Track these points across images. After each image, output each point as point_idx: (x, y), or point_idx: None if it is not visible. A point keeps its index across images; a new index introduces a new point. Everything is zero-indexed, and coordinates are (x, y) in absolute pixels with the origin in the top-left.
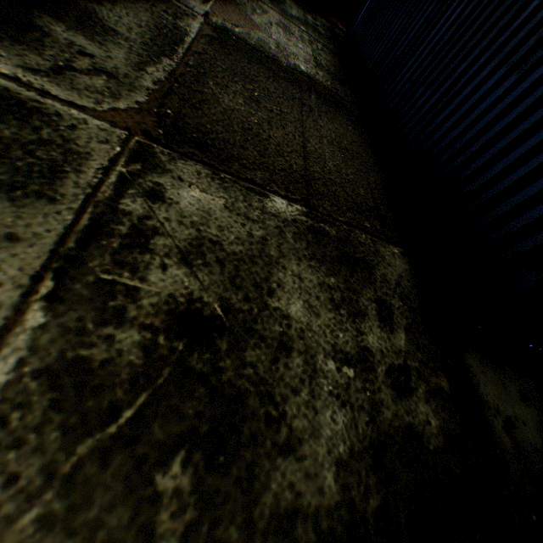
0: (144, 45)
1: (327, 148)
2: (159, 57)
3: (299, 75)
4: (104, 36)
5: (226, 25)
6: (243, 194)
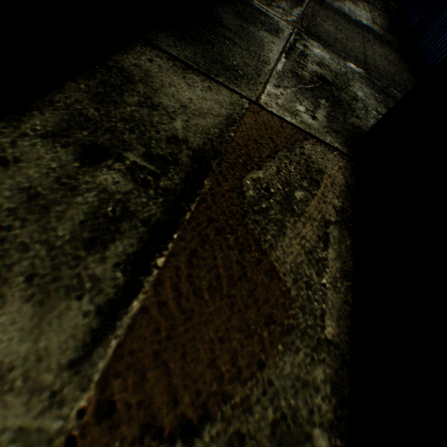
0: (290, 2)
1: (377, 58)
2: (297, 7)
3: (362, 26)
4: None
5: None
6: (336, 58)
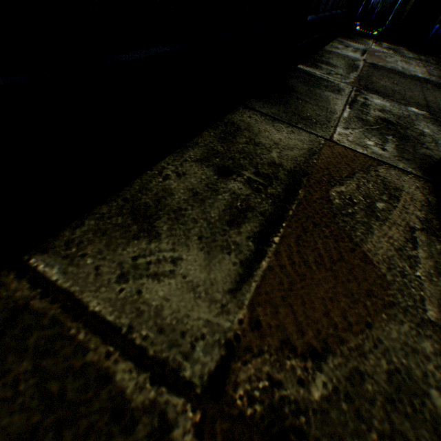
0: (346, 69)
1: (439, 101)
2: (352, 72)
3: (417, 78)
4: (334, 67)
5: (373, 63)
6: (396, 105)
